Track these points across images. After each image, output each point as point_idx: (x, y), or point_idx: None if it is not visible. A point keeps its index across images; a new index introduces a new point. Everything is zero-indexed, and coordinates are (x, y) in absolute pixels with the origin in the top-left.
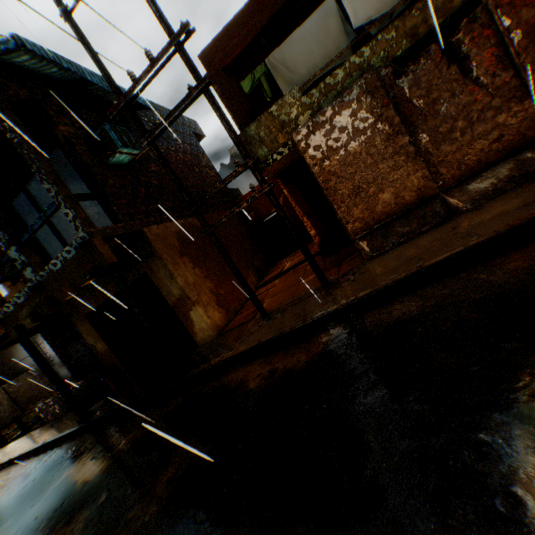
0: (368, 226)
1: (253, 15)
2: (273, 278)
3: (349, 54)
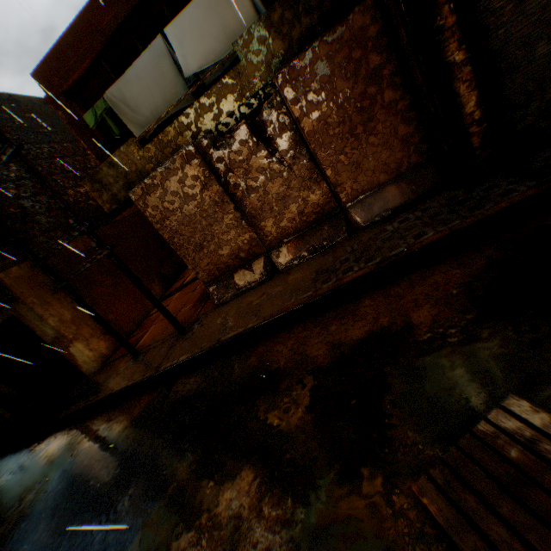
0: (215, 277)
1: (85, 35)
2: (175, 291)
3: (189, 99)
